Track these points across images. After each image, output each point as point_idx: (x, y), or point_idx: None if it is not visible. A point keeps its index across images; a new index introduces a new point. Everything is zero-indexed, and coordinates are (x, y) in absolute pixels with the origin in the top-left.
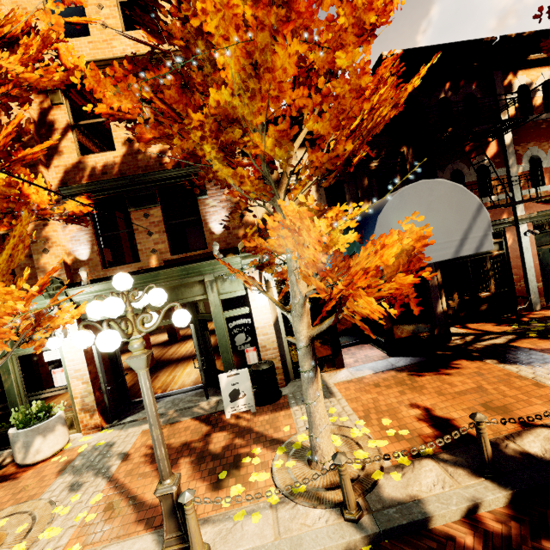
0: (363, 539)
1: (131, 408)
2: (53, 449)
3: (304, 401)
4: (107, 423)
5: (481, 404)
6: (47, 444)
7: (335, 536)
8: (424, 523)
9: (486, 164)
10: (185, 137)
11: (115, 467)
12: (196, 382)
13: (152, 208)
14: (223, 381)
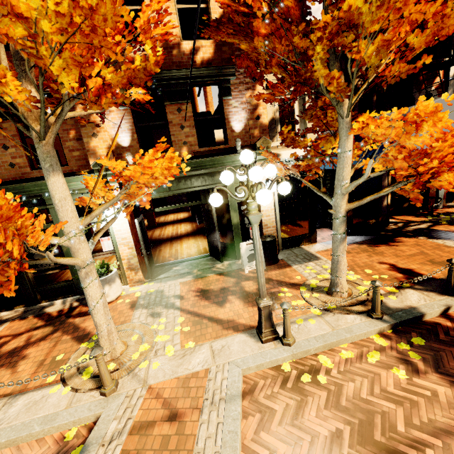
0: (388, 326)
1: (157, 270)
2: (116, 294)
3: (333, 254)
4: (145, 279)
5: (427, 261)
6: (112, 291)
7: (371, 326)
8: (421, 318)
9: (432, 92)
10: (288, 37)
11: (178, 303)
12: (200, 253)
13: (184, 103)
14: (243, 247)
